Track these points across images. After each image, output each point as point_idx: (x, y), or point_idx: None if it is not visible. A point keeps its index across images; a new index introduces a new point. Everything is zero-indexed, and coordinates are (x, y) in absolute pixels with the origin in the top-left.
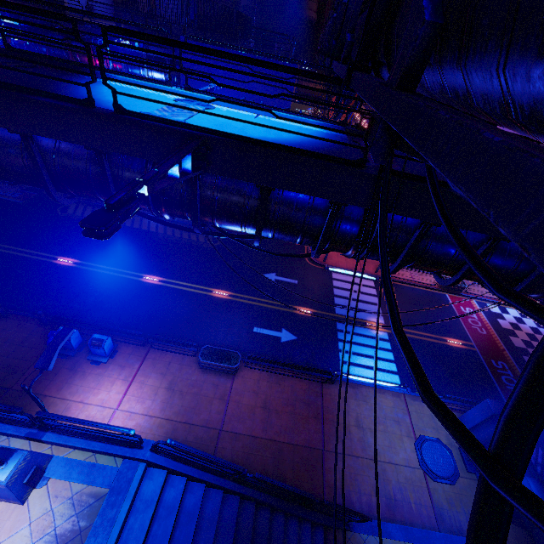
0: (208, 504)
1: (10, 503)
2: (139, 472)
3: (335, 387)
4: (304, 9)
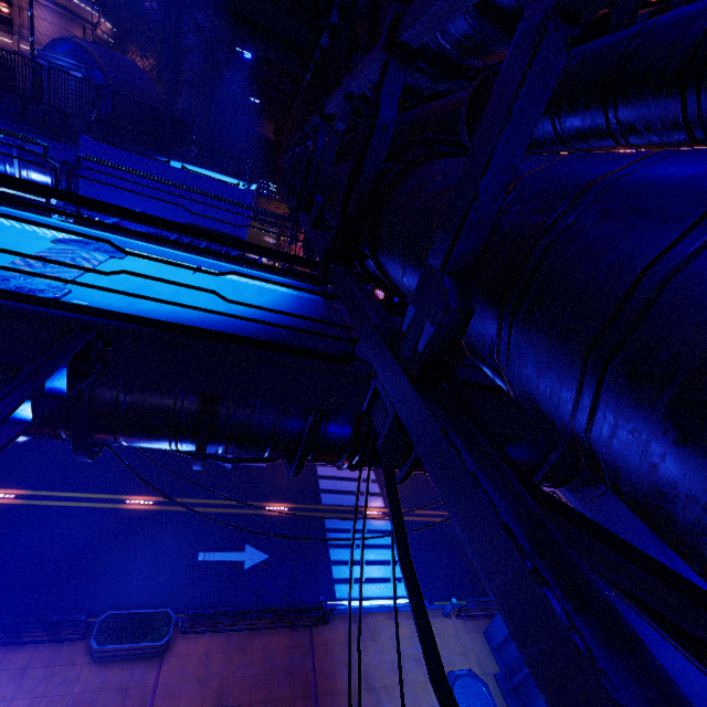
0: None
1: None
2: None
3: (330, 628)
4: (260, 128)
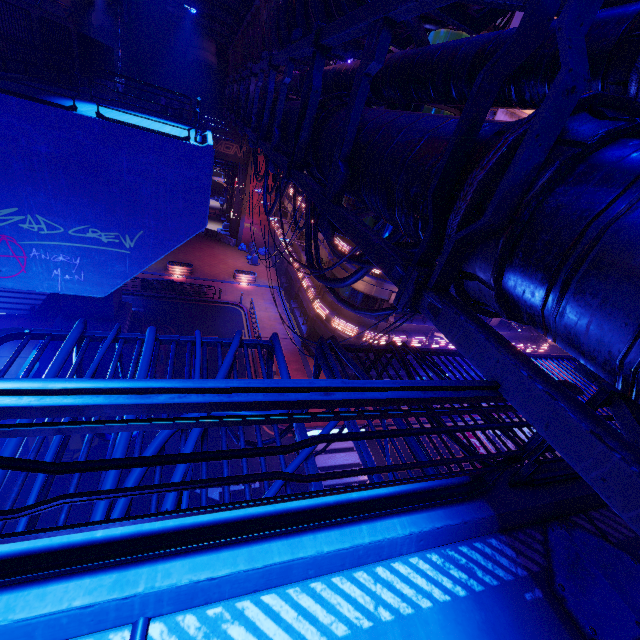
0: None
1: None
2: None
3: None
4: (198, 49)
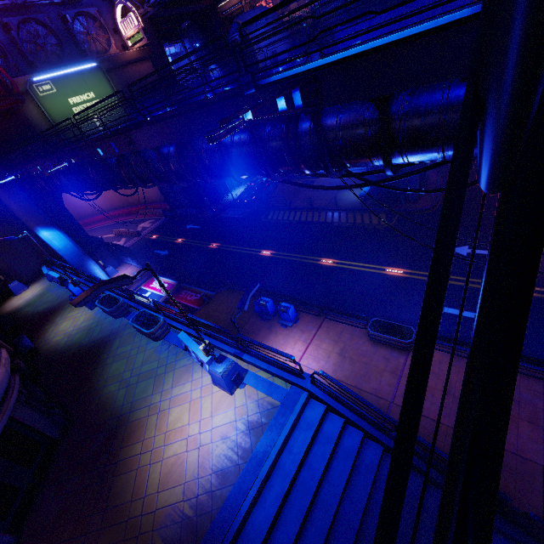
0: (367, 453)
1: (226, 392)
2: (302, 398)
3: None
4: None
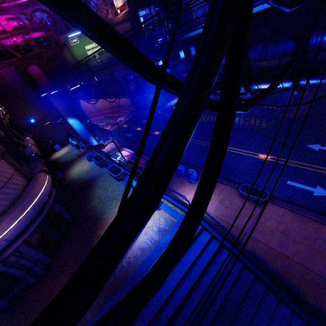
0: (222, 255)
1: None
2: None
3: None
4: None
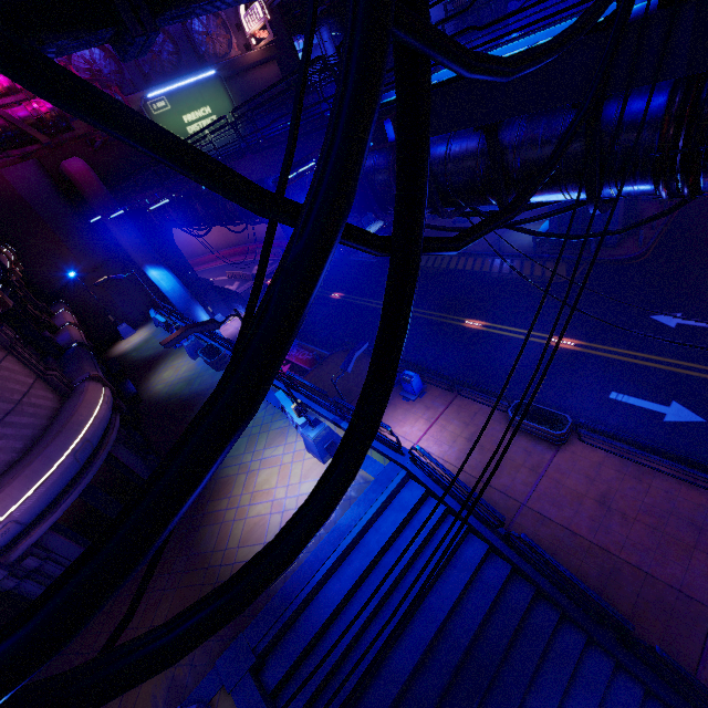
0: (468, 549)
1: (318, 460)
2: (400, 476)
3: None
4: None
